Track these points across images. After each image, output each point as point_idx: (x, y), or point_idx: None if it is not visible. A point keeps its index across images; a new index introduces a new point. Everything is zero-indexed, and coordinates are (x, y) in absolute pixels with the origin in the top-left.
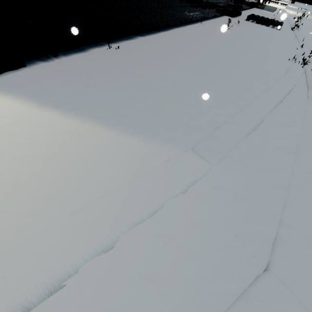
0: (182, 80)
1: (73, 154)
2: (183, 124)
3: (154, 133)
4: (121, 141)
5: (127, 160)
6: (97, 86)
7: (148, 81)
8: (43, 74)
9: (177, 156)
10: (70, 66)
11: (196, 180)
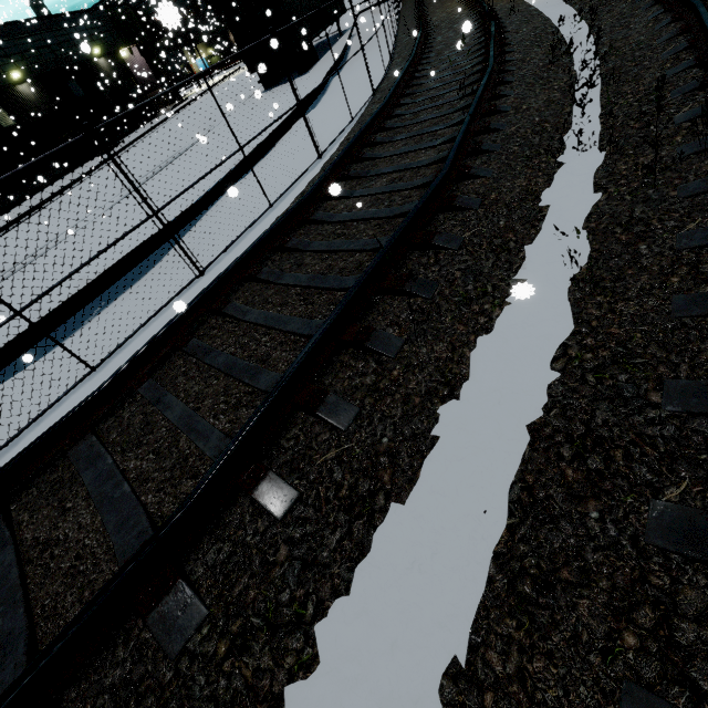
0: None
1: None
2: None
3: None
4: None
5: None
6: None
7: None
8: None
9: None
10: None
11: None
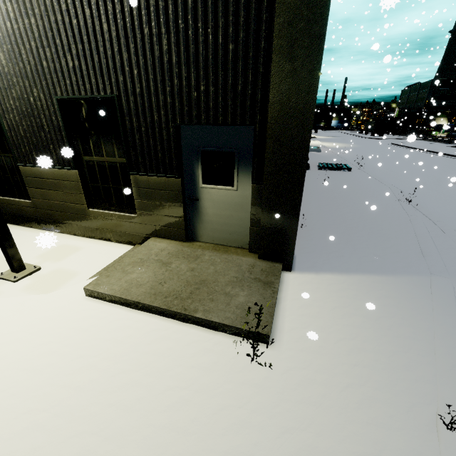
0: (369, 237)
1: (393, 290)
2: (408, 263)
3: (406, 271)
4: (399, 279)
5: (415, 286)
6: (342, 255)
7: (356, 243)
8: (308, 256)
9: (431, 278)
10: (308, 247)
11: (453, 285)
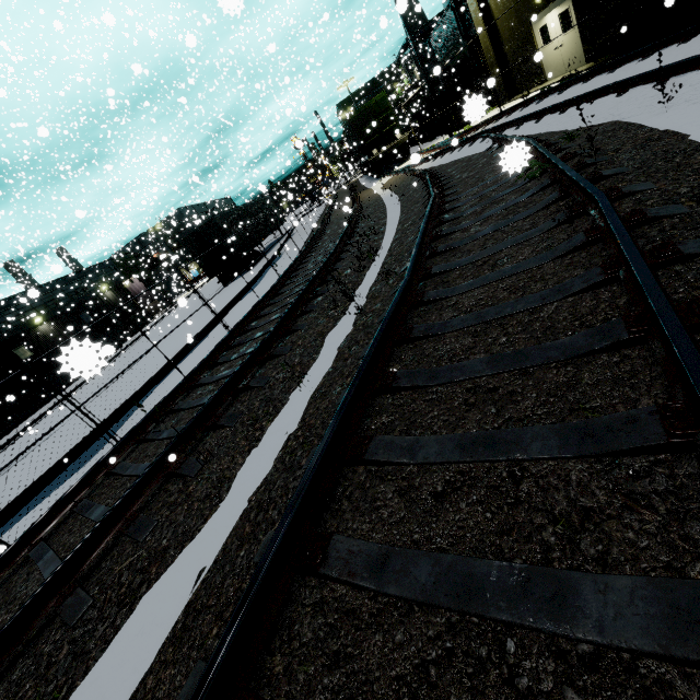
0: None
1: None
2: None
3: None
4: None
5: None
6: None
7: None
8: None
9: None
10: None
11: None
